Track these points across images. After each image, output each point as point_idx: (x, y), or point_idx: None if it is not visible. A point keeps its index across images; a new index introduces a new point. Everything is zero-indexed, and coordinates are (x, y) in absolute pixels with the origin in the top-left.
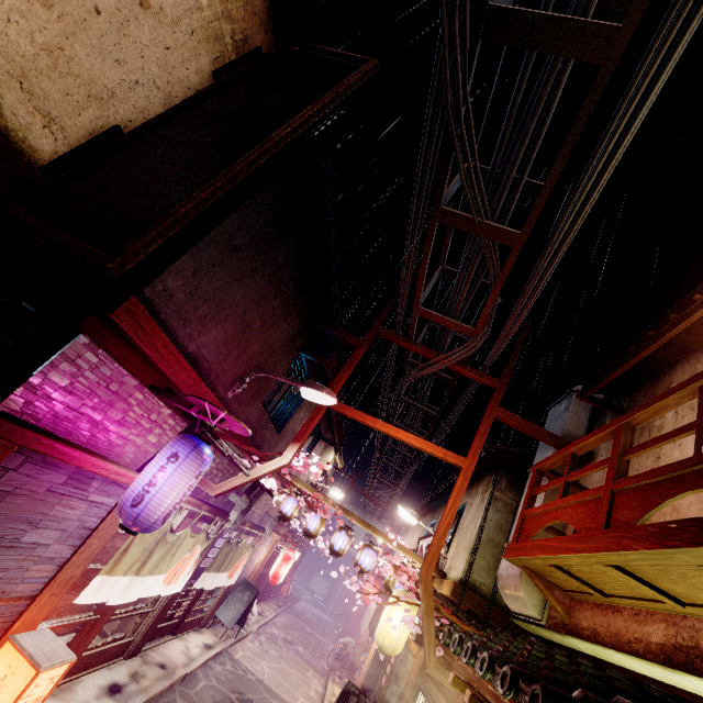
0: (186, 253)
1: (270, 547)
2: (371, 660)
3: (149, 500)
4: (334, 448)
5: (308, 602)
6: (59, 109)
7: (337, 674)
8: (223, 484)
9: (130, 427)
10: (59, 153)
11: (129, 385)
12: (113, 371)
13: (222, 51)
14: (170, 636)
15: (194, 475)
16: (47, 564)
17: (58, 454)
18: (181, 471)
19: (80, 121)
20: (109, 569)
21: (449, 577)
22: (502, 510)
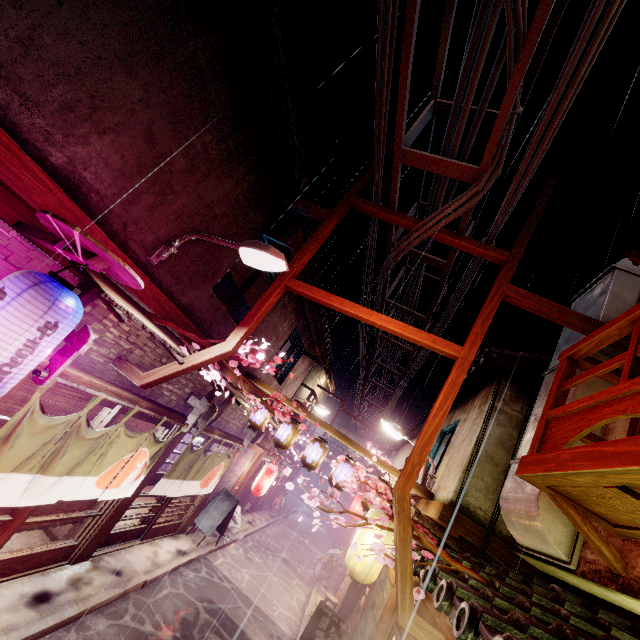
0: None
1: (254, 460)
2: None
3: None
4: (325, 372)
5: (303, 514)
6: None
7: (323, 584)
8: (152, 373)
9: None
10: None
11: None
12: None
13: None
14: (137, 541)
15: (36, 325)
16: None
17: None
18: (7, 315)
19: None
20: None
21: (437, 498)
22: (505, 423)
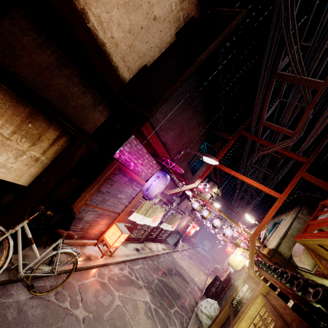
0: (163, 104)
1: (187, 221)
2: (227, 274)
3: (151, 190)
4: (217, 186)
5: (201, 249)
6: (131, 64)
7: (212, 277)
8: (172, 191)
9: (144, 166)
10: (130, 78)
11: (144, 152)
12: (140, 147)
13: (179, 24)
14: (152, 241)
15: (164, 184)
16: (122, 205)
17: (127, 172)
18: (160, 182)
19: (136, 66)
20: (137, 211)
21: (268, 247)
22: (302, 223)
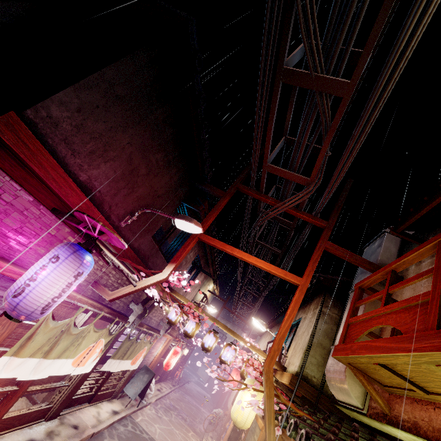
0: (68, 87)
1: (165, 344)
2: (232, 428)
3: (29, 292)
4: (213, 281)
5: (194, 383)
6: None
7: (210, 435)
8: (116, 292)
9: (29, 237)
10: None
11: (23, 199)
12: (5, 183)
13: None
14: (87, 404)
15: (73, 274)
16: None
17: None
18: (60, 270)
19: None
20: (15, 352)
21: (288, 370)
22: (328, 321)
